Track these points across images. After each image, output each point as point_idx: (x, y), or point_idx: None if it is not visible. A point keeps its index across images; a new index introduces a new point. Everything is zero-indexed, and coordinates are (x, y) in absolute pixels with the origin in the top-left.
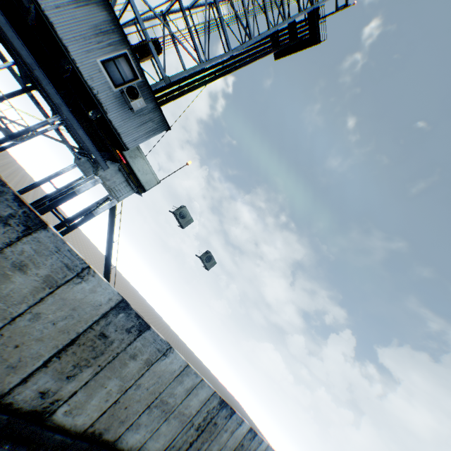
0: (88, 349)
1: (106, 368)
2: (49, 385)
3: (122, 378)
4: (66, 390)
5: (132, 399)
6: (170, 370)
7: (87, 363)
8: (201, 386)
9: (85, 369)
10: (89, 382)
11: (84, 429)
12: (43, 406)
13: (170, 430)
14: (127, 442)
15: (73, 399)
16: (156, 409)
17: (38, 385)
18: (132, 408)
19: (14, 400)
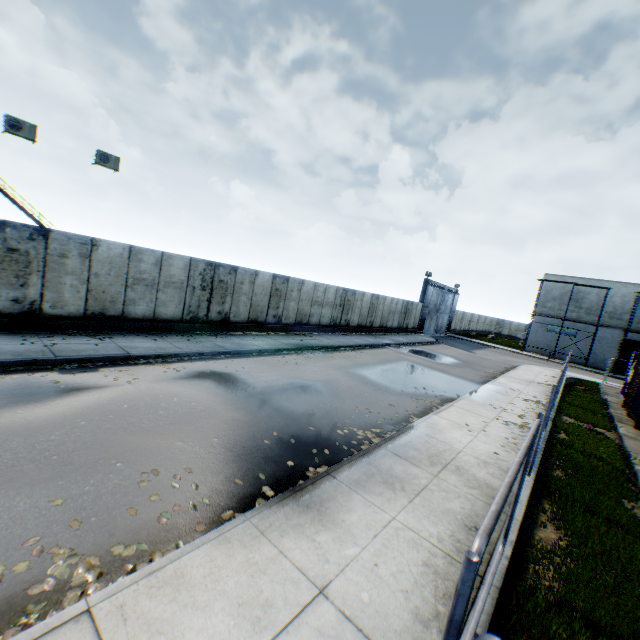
0: (14, 263)
1: (49, 272)
2: (14, 295)
3: (74, 274)
4: (33, 294)
5: (103, 286)
6: (116, 255)
7: (27, 273)
8: (169, 258)
9: (31, 277)
10: (46, 284)
11: (84, 314)
12: (29, 309)
13: (174, 297)
14: (136, 314)
15: (48, 299)
16: (137, 286)
17: (5, 297)
18: (112, 291)
19: (0, 310)
